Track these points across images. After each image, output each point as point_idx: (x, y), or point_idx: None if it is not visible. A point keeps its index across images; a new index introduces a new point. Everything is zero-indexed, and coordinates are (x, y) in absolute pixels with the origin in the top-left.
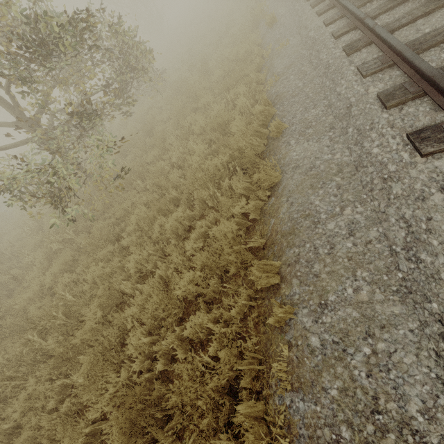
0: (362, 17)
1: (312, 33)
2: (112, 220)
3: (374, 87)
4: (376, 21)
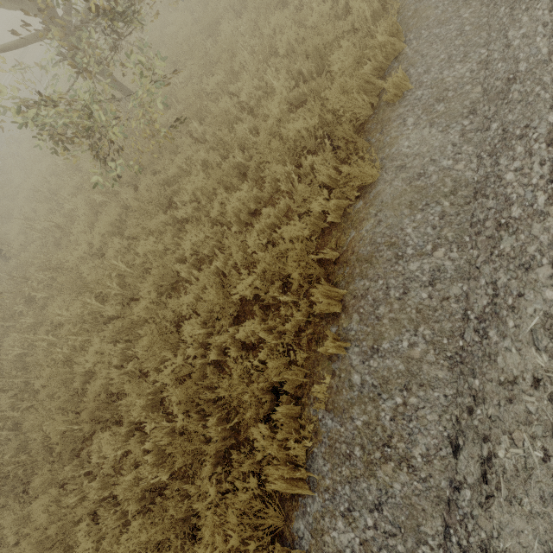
0: None
1: None
2: (162, 177)
3: None
4: None
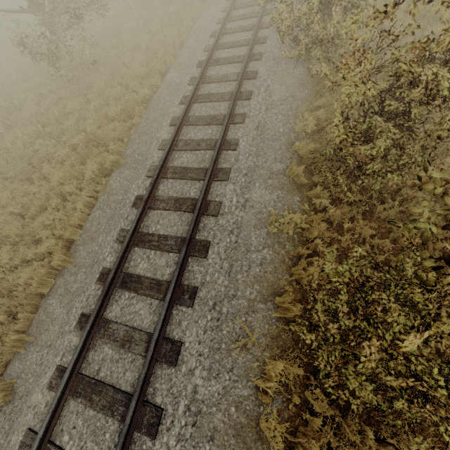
0: (223, 20)
1: (216, 12)
2: (82, 86)
3: (202, 58)
4: (231, 24)
